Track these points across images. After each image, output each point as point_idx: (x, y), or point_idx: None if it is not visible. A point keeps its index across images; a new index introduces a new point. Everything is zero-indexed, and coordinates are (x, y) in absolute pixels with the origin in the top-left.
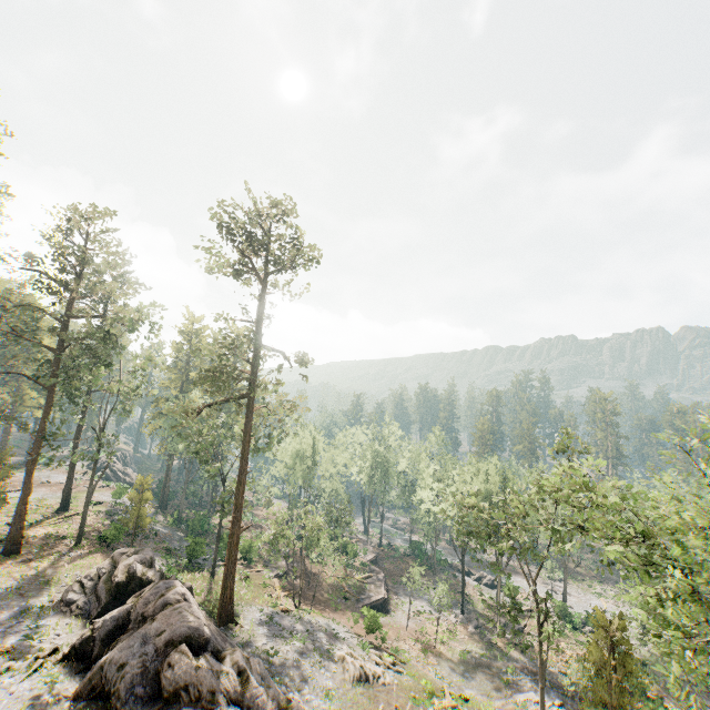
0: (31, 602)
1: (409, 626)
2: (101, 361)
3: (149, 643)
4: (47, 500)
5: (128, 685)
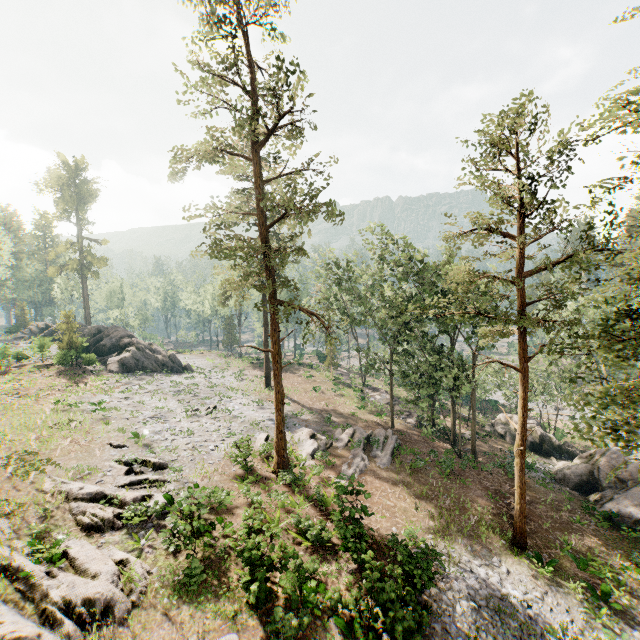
0: (3, 341)
1: None
2: None
3: None
4: None
5: None
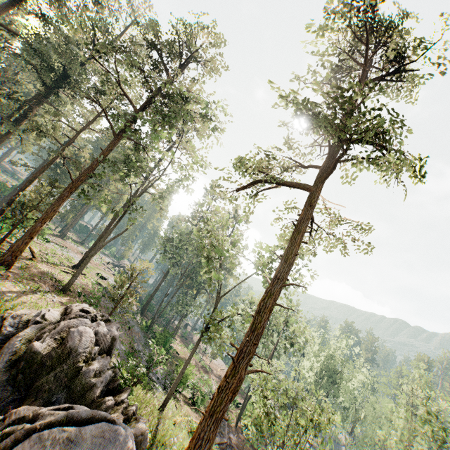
0: None
1: None
2: (167, 122)
3: None
4: (73, 259)
5: None
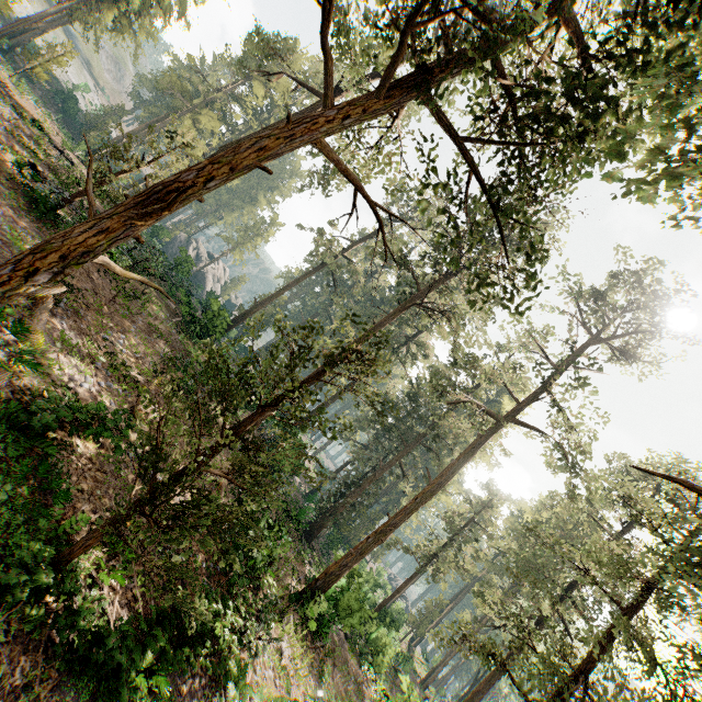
0: None
1: None
2: None
3: None
4: None
5: None
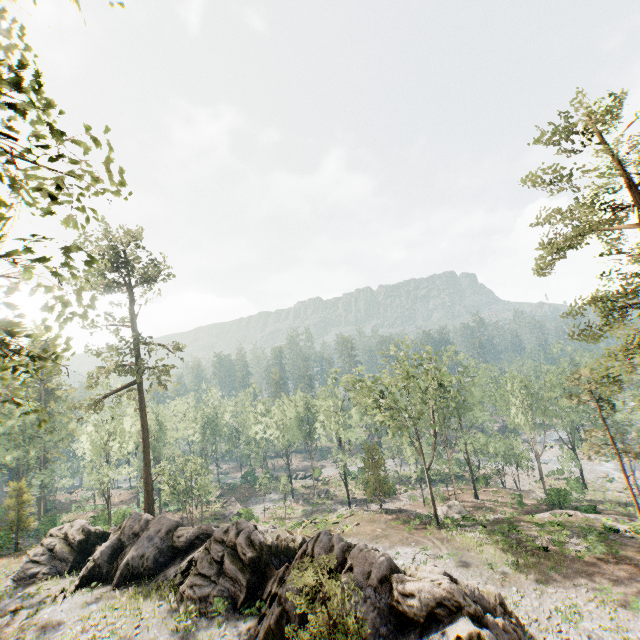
0: None
1: (265, 516)
2: None
3: (154, 539)
4: None
5: (152, 562)
